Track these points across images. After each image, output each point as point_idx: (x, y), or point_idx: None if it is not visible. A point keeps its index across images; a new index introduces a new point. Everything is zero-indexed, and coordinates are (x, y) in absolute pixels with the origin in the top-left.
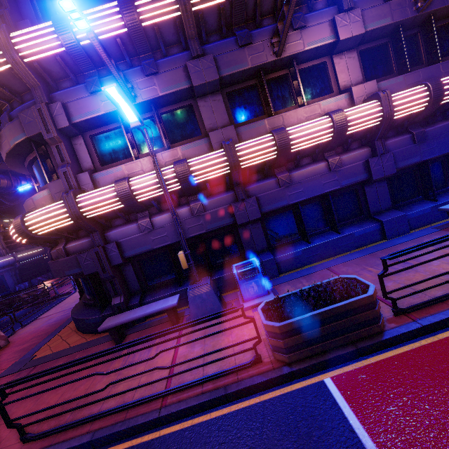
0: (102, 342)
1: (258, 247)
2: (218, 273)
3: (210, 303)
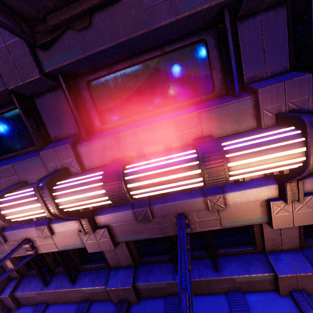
0: None
1: None
2: None
3: None
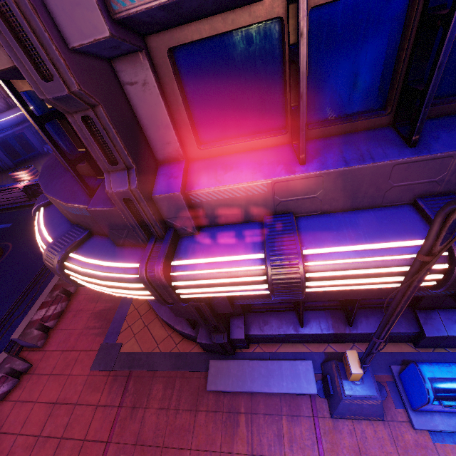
0: (201, 369)
1: (445, 304)
2: (362, 323)
3: (369, 411)
